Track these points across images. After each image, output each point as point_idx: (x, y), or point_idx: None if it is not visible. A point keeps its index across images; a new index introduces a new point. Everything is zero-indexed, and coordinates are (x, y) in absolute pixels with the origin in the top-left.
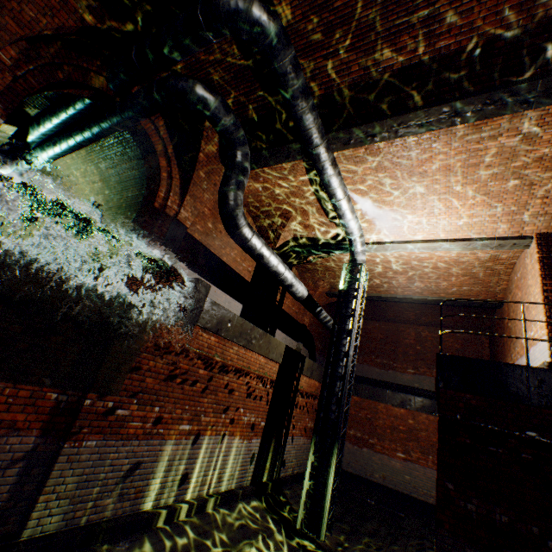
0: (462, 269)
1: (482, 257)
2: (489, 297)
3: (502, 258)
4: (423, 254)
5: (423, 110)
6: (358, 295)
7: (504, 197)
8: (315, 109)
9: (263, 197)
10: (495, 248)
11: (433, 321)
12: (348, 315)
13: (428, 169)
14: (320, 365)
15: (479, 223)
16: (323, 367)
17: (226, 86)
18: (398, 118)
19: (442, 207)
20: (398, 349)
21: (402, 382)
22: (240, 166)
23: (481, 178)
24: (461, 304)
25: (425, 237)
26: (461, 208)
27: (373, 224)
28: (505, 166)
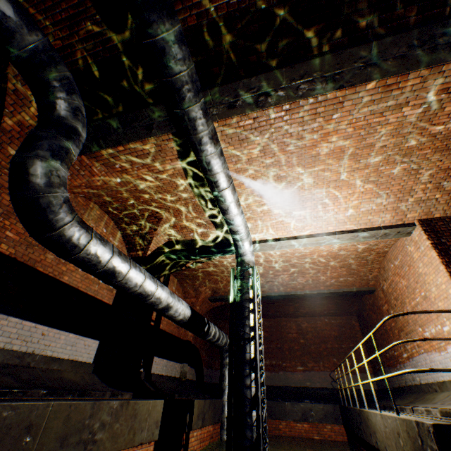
0: (341, 261)
1: (361, 248)
2: (363, 285)
3: (378, 247)
4: (308, 249)
5: (336, 53)
6: (255, 307)
7: (391, 183)
8: (184, 43)
9: (124, 191)
10: (380, 238)
11: (310, 311)
12: (248, 337)
13: (321, 151)
14: (213, 399)
15: (366, 213)
16: (216, 400)
17: (35, 2)
18: (302, 65)
19: (332, 197)
20: (284, 346)
21: (294, 383)
22: (60, 123)
23: (373, 162)
24: (339, 294)
25: (313, 231)
26: (349, 197)
27: (258, 220)
28: (399, 146)
